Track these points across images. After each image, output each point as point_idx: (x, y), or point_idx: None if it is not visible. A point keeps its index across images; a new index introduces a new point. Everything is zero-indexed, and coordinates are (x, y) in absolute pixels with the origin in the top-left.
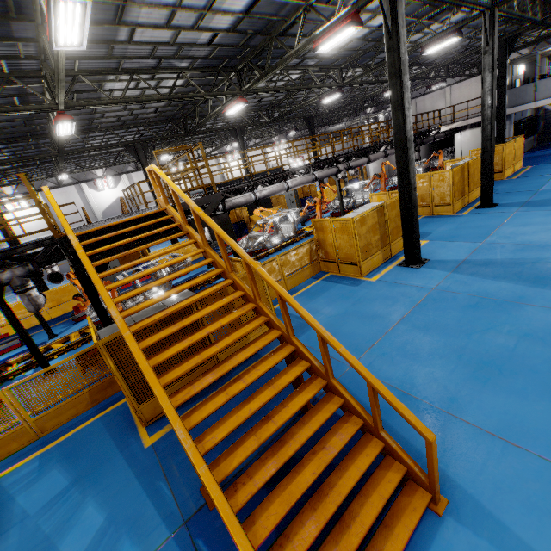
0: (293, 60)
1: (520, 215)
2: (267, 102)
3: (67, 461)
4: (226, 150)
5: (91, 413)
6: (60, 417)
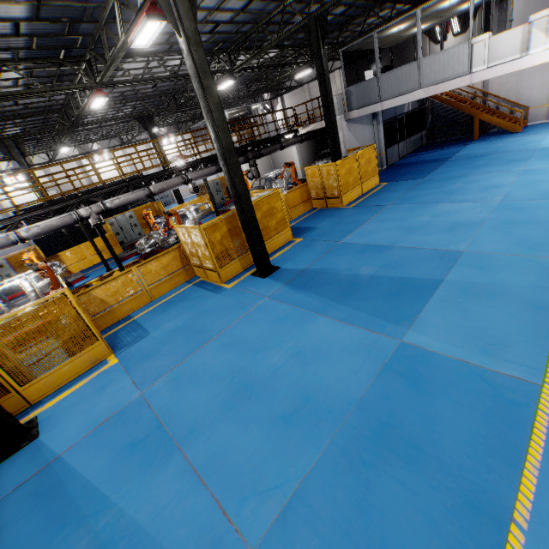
0: None
1: (259, 311)
2: (47, 103)
3: None
4: (93, 149)
5: None
6: None
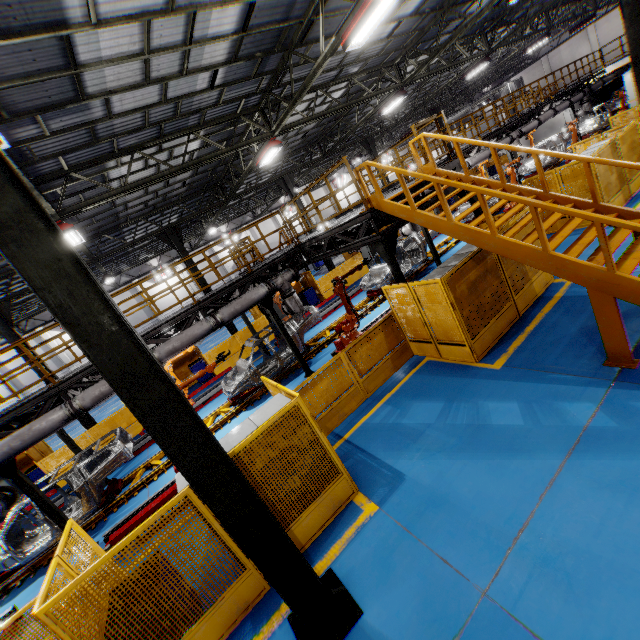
0: (444, 38)
1: None
2: None
3: (421, 397)
4: (333, 177)
5: (400, 375)
6: (376, 381)
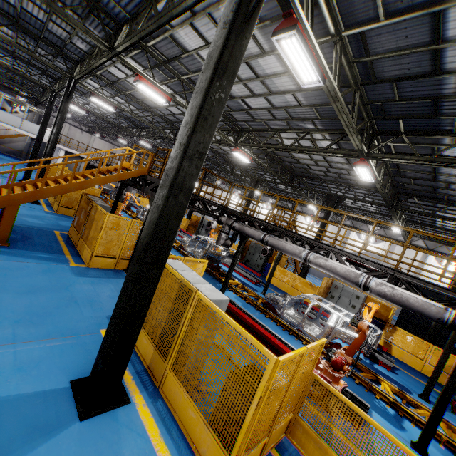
0: None
1: None
2: None
3: None
4: None
5: None
6: None
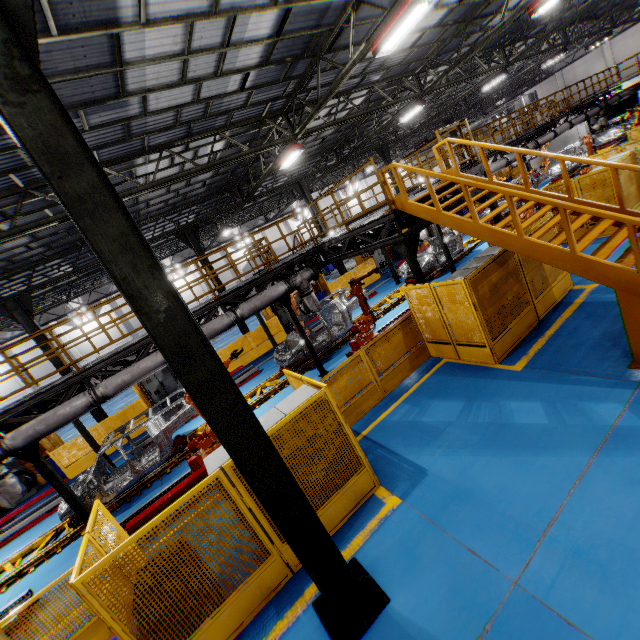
0: (463, 50)
1: None
2: None
3: (440, 397)
4: (345, 184)
5: (417, 375)
6: (393, 380)
